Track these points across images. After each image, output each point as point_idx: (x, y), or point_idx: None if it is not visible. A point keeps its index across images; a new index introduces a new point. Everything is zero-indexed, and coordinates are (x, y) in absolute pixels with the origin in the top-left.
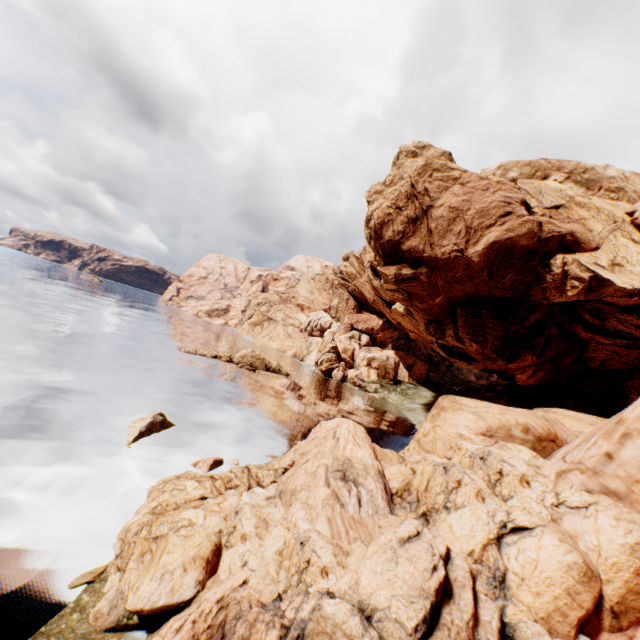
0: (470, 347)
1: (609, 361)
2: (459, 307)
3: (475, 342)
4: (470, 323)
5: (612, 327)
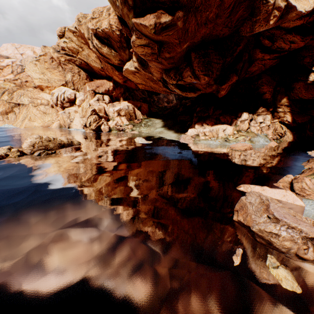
0: (203, 81)
1: (256, 71)
2: (193, 52)
3: (207, 76)
4: (202, 63)
5: (277, 46)
